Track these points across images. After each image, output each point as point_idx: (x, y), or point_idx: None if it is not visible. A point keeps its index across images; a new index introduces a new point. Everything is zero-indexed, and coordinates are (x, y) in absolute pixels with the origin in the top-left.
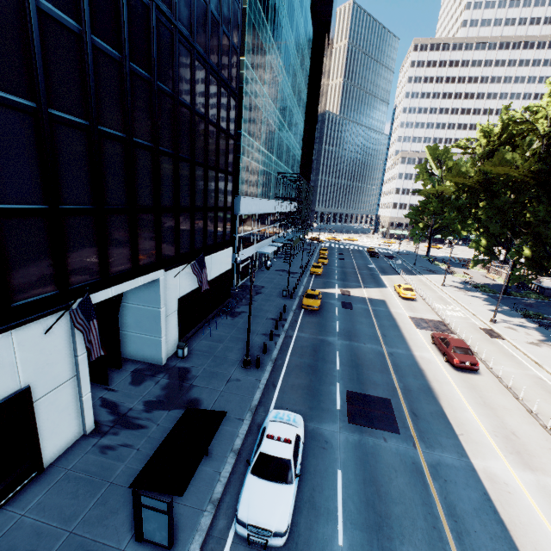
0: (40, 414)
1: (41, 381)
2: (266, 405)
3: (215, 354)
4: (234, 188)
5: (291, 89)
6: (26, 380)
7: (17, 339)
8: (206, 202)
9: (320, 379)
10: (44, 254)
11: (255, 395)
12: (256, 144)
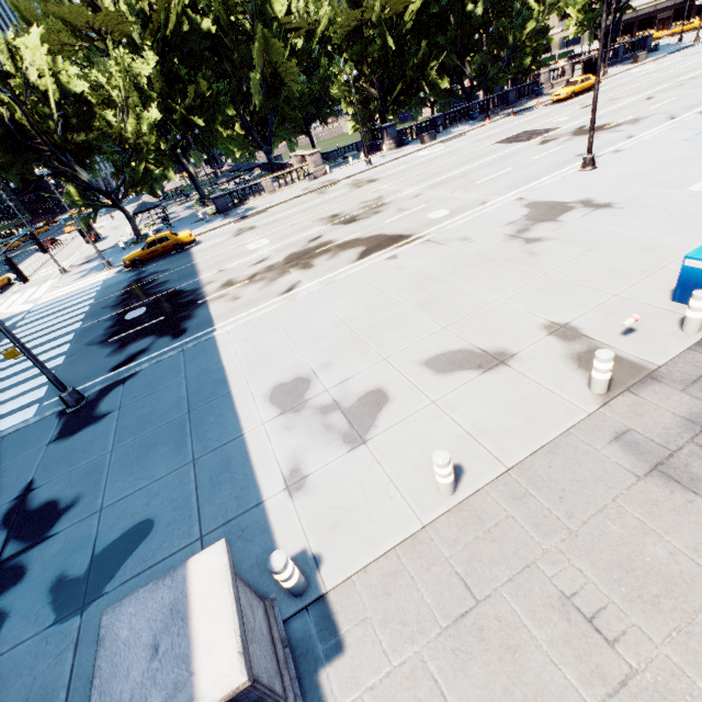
0: None
1: None
2: None
3: None
4: None
5: None
6: None
7: None
8: None
9: None
10: None
11: None
12: None
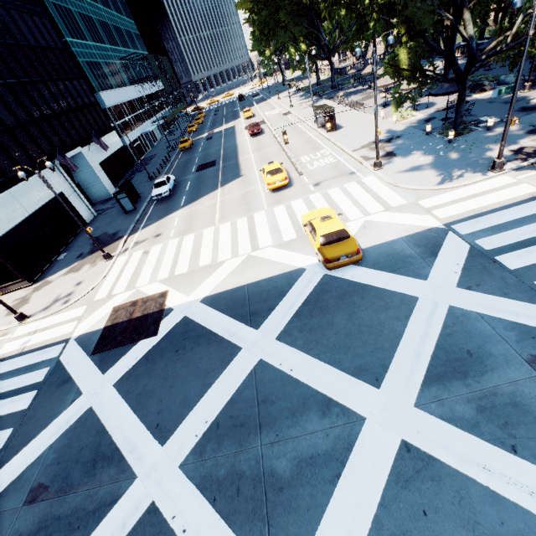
0: (73, 203)
1: (65, 191)
2: None
3: (136, 184)
4: (90, 88)
5: None
6: (59, 190)
7: (47, 174)
8: (77, 104)
9: (187, 168)
10: (31, 143)
11: None
12: (84, 43)
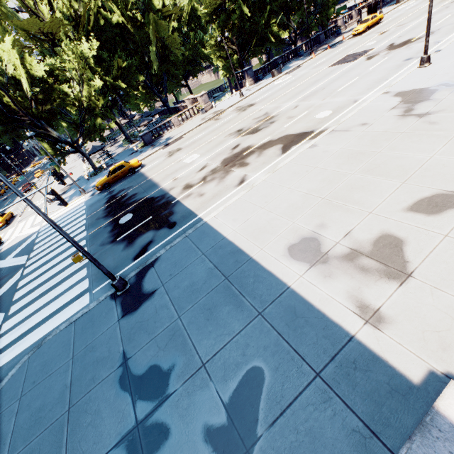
0: None
1: None
2: None
3: None
4: None
5: None
6: None
7: None
8: None
9: None
10: None
11: None
12: None
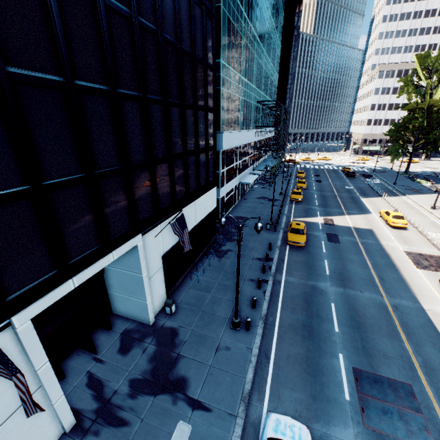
0: None
1: None
2: (260, 390)
3: (203, 308)
4: (215, 126)
5: (269, 8)
6: None
7: None
8: (185, 147)
9: (318, 347)
10: None
11: (247, 374)
12: (235, 73)
